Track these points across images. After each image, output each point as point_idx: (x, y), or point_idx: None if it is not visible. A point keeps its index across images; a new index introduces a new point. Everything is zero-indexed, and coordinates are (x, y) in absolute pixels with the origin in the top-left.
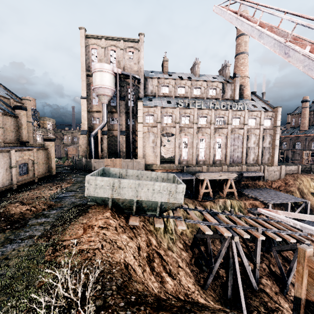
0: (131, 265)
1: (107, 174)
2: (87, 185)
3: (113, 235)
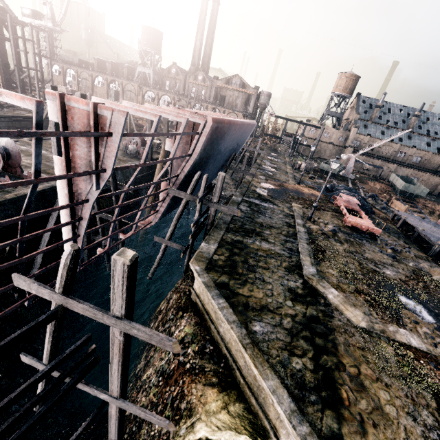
0: (371, 188)
1: (412, 182)
2: (391, 176)
3: (377, 185)
